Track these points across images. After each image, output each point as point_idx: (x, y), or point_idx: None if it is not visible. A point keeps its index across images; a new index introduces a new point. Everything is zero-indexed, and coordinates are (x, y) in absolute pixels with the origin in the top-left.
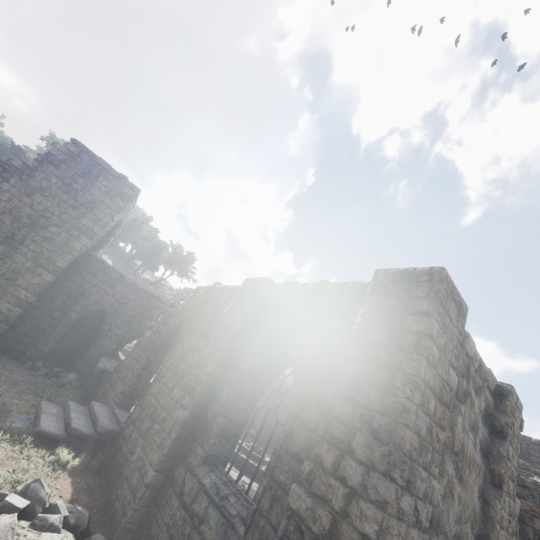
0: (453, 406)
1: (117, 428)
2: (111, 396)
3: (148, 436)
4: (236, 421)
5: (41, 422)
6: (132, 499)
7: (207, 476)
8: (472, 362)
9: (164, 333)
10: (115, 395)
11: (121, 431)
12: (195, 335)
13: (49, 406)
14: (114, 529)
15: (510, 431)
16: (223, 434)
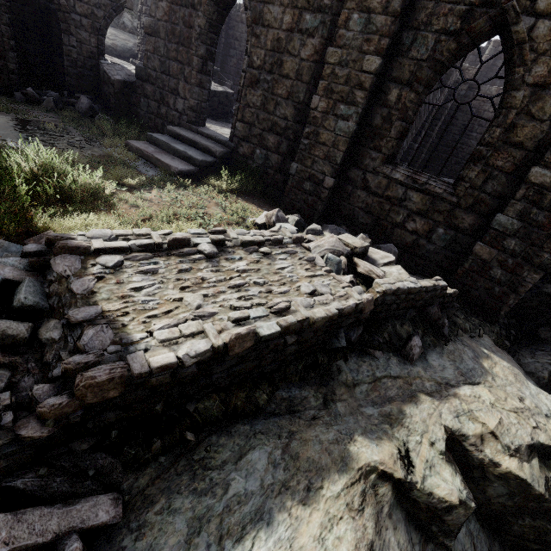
0: None
1: (226, 148)
2: (173, 116)
3: (298, 152)
4: (411, 121)
5: (169, 163)
6: (316, 200)
7: (395, 172)
8: None
9: (206, 5)
10: (178, 113)
11: (232, 151)
12: (286, 5)
13: (140, 145)
14: (309, 218)
15: None
16: (399, 136)
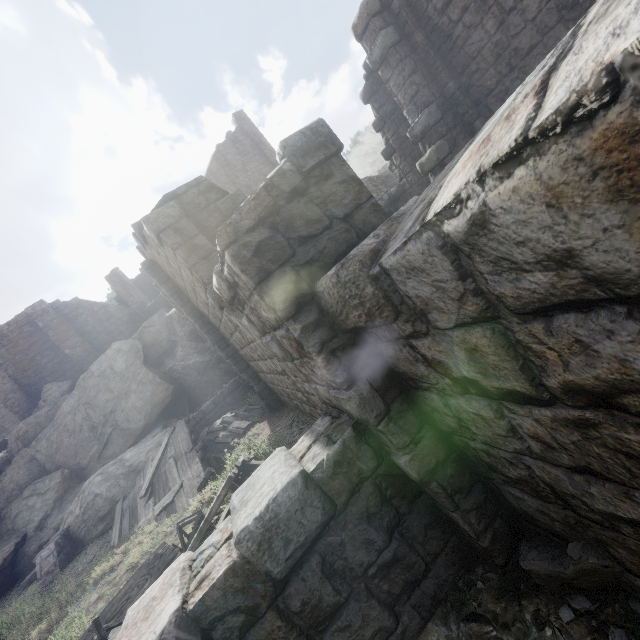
0: (7, 350)
1: None
2: None
3: None
4: None
5: None
6: None
7: None
8: (3, 331)
9: None
10: None
11: None
12: None
13: None
14: None
15: (36, 320)
16: None
